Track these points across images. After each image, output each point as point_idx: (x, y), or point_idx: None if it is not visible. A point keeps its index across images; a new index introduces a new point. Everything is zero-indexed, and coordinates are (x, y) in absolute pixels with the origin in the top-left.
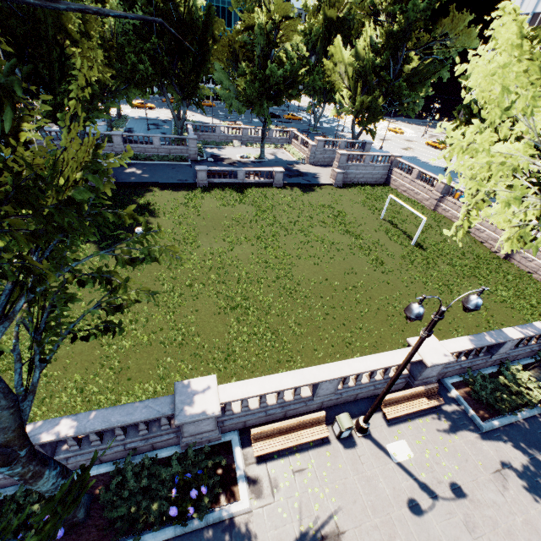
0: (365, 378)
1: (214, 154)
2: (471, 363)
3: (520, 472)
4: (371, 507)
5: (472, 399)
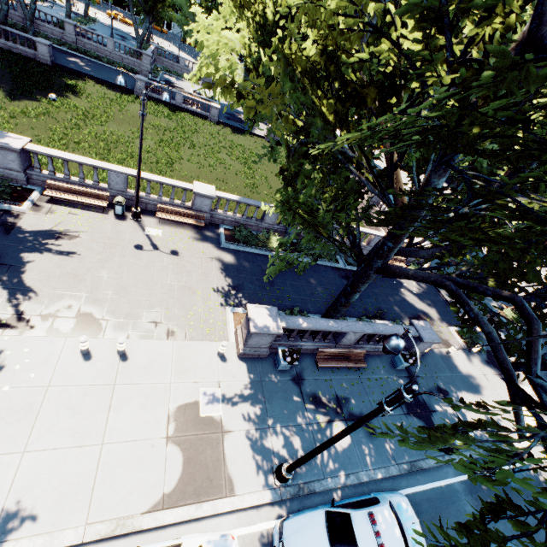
0: (157, 197)
1: (169, 80)
2: (244, 222)
3: (225, 263)
4: (110, 238)
5: (231, 236)
